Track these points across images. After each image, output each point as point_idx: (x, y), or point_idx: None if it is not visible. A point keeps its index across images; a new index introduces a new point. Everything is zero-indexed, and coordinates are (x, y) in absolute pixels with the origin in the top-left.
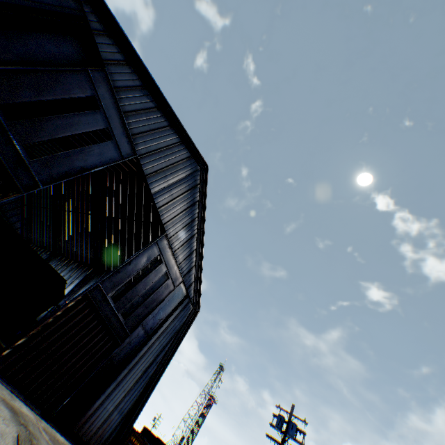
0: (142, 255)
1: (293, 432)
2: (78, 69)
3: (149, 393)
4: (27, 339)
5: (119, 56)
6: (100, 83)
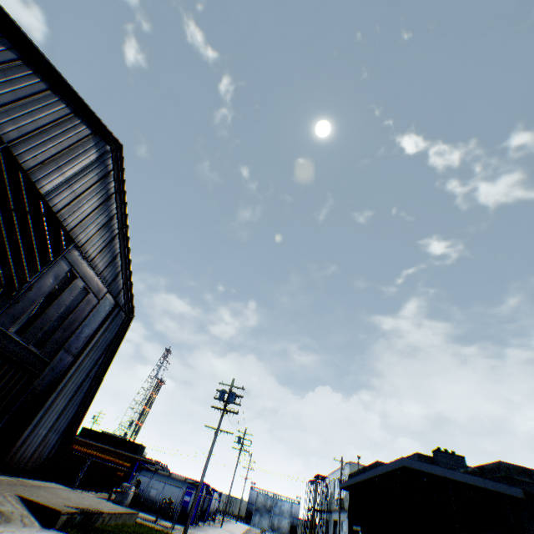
0: (46, 275)
1: (233, 399)
2: None
3: (88, 406)
4: None
5: None
6: None
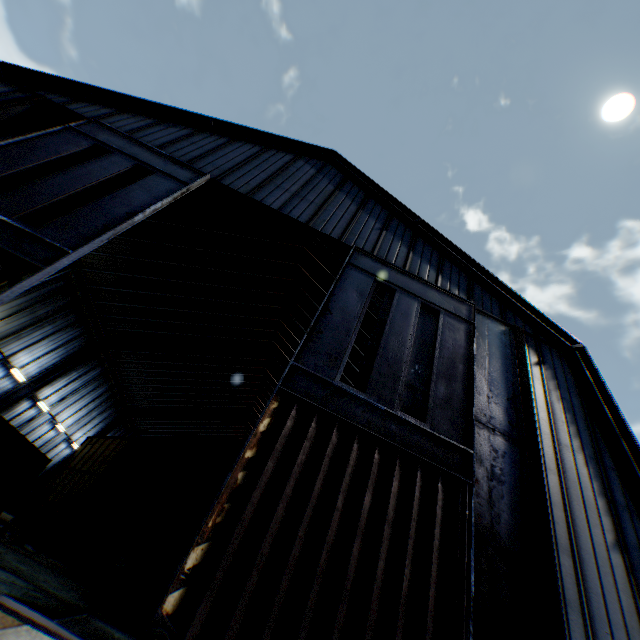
0: (341, 292)
1: None
2: (57, 130)
3: None
4: (209, 547)
5: (108, 111)
6: (96, 133)
